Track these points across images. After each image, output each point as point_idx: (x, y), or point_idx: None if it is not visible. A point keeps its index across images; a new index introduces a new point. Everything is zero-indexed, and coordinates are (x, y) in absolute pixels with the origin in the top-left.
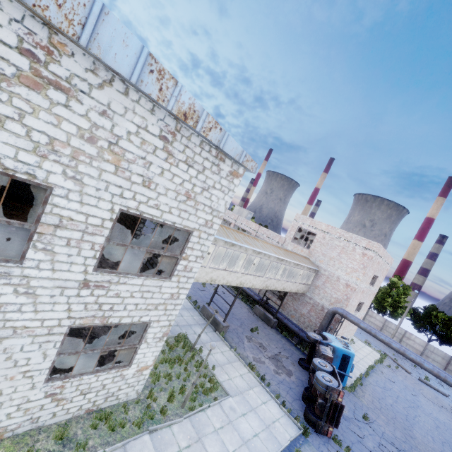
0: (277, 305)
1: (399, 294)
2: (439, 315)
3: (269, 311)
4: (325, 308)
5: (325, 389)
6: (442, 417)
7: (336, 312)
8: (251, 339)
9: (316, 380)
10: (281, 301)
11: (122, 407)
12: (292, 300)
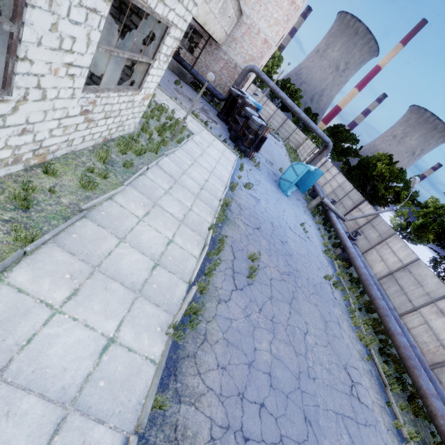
0: (195, 57)
1: (274, 65)
2: (291, 87)
3: (182, 64)
4: (238, 67)
5: (258, 128)
6: (280, 150)
7: (253, 70)
8: (179, 92)
9: (252, 122)
10: (199, 53)
11: (129, 138)
12: (204, 54)
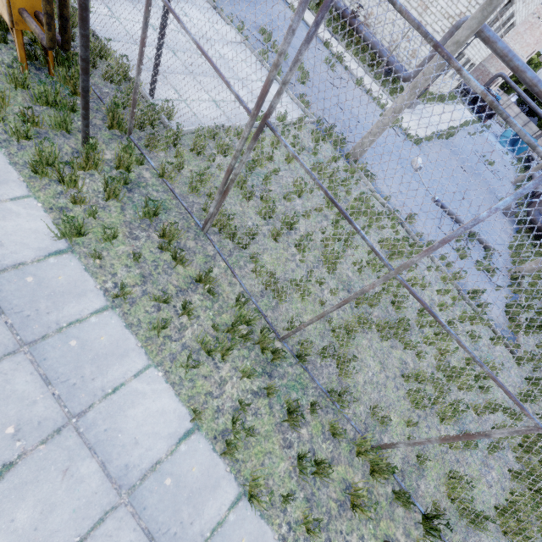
0: None
1: None
2: None
3: None
4: (490, 74)
5: None
6: None
7: (501, 76)
8: None
9: None
10: None
11: None
12: None
